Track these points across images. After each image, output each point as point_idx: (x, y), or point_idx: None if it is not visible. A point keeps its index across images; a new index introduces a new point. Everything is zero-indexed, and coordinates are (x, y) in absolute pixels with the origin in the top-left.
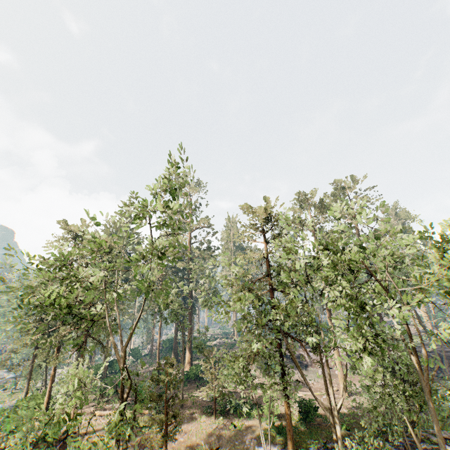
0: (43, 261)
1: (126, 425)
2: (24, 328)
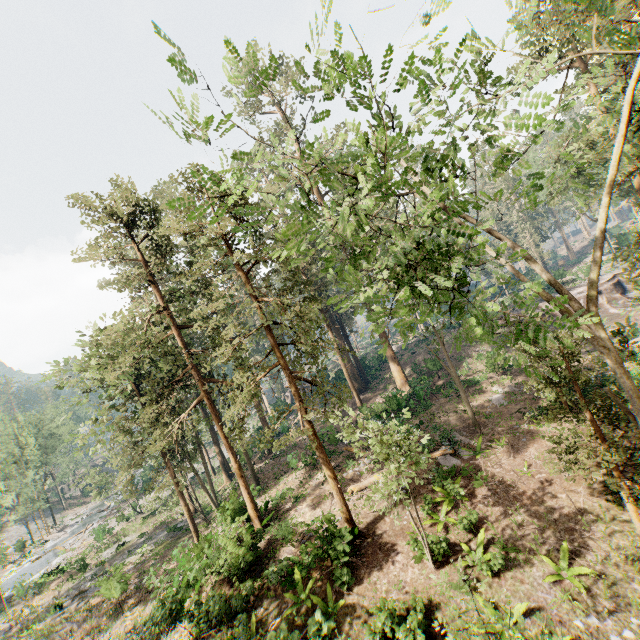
0: (105, 284)
1: (445, 484)
2: (124, 428)
